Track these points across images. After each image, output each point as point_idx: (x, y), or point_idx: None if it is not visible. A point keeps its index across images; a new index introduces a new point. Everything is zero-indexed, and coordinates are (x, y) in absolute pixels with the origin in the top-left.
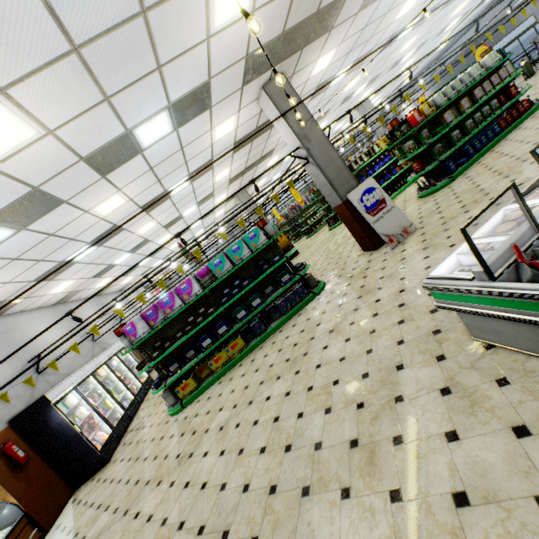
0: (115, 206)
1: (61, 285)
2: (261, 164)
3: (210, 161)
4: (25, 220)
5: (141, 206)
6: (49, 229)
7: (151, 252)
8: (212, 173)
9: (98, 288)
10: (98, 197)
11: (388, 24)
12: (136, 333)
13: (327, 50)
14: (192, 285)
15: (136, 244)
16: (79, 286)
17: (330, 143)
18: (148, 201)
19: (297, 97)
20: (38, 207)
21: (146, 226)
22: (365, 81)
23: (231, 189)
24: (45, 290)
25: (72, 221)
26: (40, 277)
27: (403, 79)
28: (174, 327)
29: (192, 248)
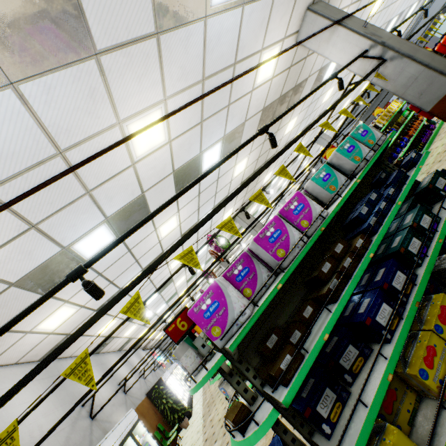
0: (152, 144)
1: (56, 312)
2: (261, 176)
3: (242, 127)
4: (17, 49)
5: (174, 170)
6: (58, 130)
7: (160, 282)
8: (236, 155)
9: (100, 337)
10: (139, 92)
11: (365, 18)
12: (226, 314)
13: (343, 4)
14: (307, 202)
15: (152, 258)
16: (79, 325)
17: (402, 39)
18: (182, 165)
19: (345, 12)
20: (47, 21)
21: (169, 224)
22: (331, 100)
23: (237, 202)
24: (32, 320)
25: (96, 137)
26: (26, 278)
27: (337, 126)
28: (282, 304)
29: (290, 144)
